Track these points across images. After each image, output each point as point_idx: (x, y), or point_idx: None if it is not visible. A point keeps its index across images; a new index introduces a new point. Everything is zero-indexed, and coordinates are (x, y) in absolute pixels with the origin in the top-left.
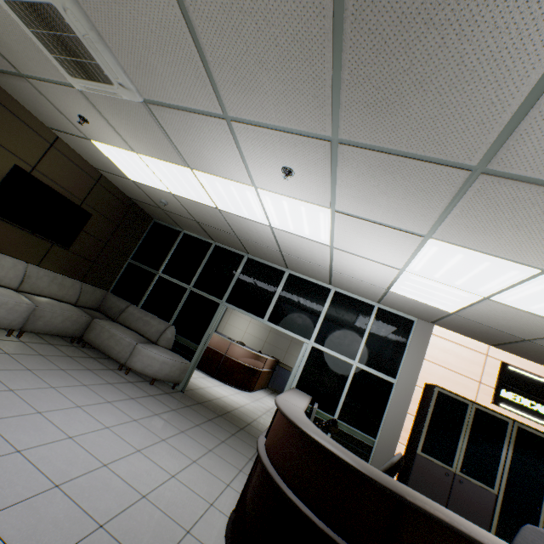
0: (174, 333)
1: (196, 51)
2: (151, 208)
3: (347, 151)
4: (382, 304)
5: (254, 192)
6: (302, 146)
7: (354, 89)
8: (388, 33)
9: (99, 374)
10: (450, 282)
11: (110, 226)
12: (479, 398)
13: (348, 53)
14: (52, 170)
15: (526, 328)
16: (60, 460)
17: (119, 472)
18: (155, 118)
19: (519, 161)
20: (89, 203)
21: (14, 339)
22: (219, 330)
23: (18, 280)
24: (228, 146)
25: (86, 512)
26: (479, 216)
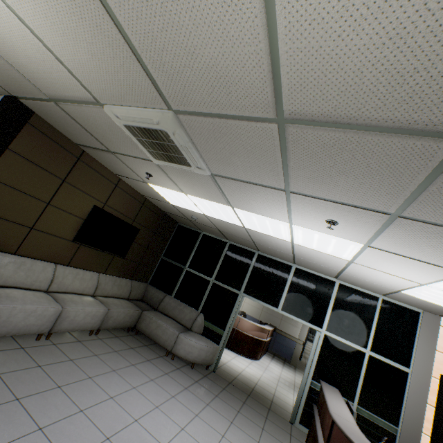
0: (203, 320)
1: (280, 160)
2: (179, 218)
3: (405, 221)
4: (387, 297)
5: (288, 225)
6: (356, 213)
7: (437, 195)
8: None
9: (156, 364)
10: None
11: (149, 234)
12: None
13: None
14: (115, 203)
15: None
16: None
17: None
18: (216, 182)
19: None
20: (137, 221)
21: (94, 337)
22: None
23: (93, 288)
24: (278, 203)
25: None
26: None
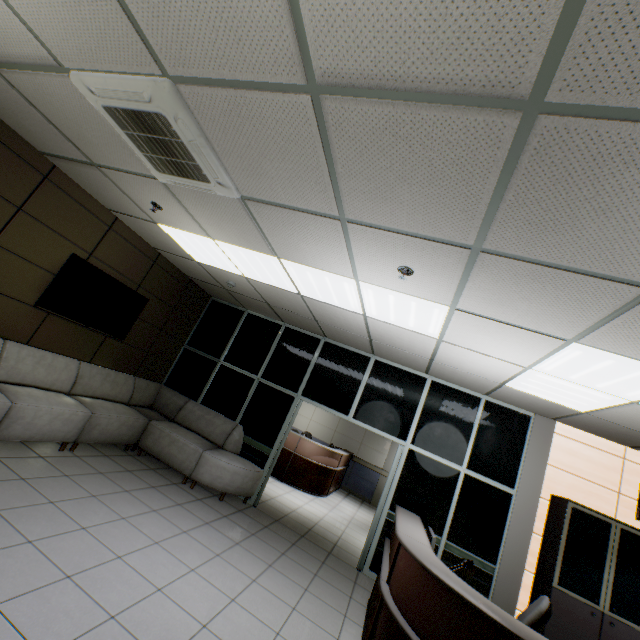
0: (242, 434)
1: (325, 162)
2: (212, 287)
3: (489, 259)
4: (491, 397)
5: (354, 284)
6: (431, 250)
7: (516, 209)
8: (574, 167)
9: (165, 492)
10: (590, 384)
11: (166, 310)
12: (620, 512)
13: (519, 179)
14: (109, 254)
15: None
16: (157, 624)
17: (221, 634)
18: (249, 212)
19: None
20: (145, 287)
21: (68, 454)
22: None
23: (70, 381)
24: (334, 243)
25: None
26: None
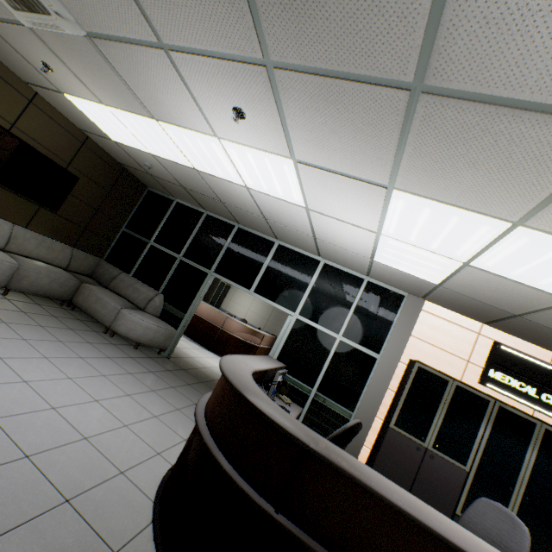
0: (162, 301)
1: None
2: (142, 174)
3: (284, 78)
4: (372, 278)
5: (219, 144)
6: (241, 77)
7: None
8: None
9: (81, 334)
10: (427, 246)
11: (100, 192)
12: (466, 377)
13: None
14: (33, 129)
15: (513, 300)
16: (6, 398)
17: (67, 415)
18: (105, 57)
19: (455, 69)
20: (76, 166)
21: None
22: (223, 307)
23: (4, 239)
24: (177, 86)
25: (15, 444)
26: (433, 154)
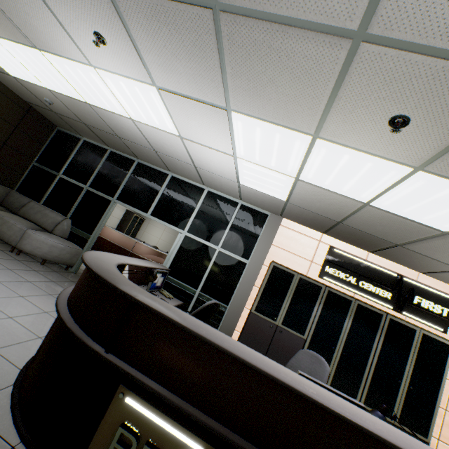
0: (70, 225)
1: None
2: (47, 113)
3: None
4: (244, 201)
5: (96, 74)
6: None
7: None
8: None
9: None
10: (269, 164)
11: (6, 127)
12: (310, 273)
13: None
14: None
15: (333, 208)
16: None
17: None
18: None
19: None
20: None
21: None
22: (138, 237)
23: None
24: (42, 9)
25: None
26: (246, 73)
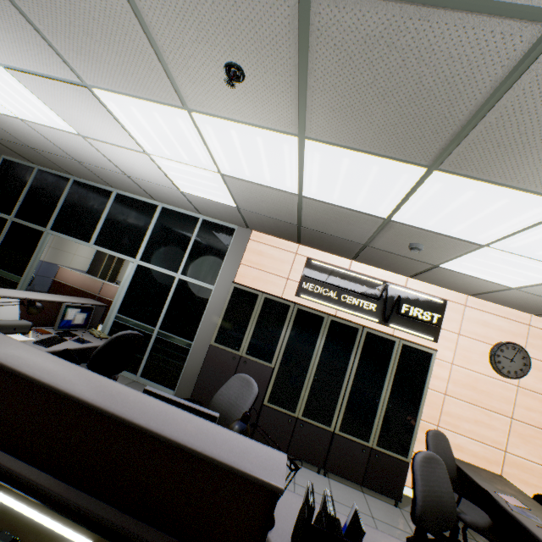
0: None
1: None
2: None
3: None
4: (205, 215)
5: None
6: None
7: None
8: None
9: None
10: (183, 159)
11: None
12: (286, 293)
13: None
14: None
15: (280, 208)
16: None
17: None
18: None
19: None
20: None
21: None
22: (120, 279)
23: None
24: None
25: None
26: (57, 27)
